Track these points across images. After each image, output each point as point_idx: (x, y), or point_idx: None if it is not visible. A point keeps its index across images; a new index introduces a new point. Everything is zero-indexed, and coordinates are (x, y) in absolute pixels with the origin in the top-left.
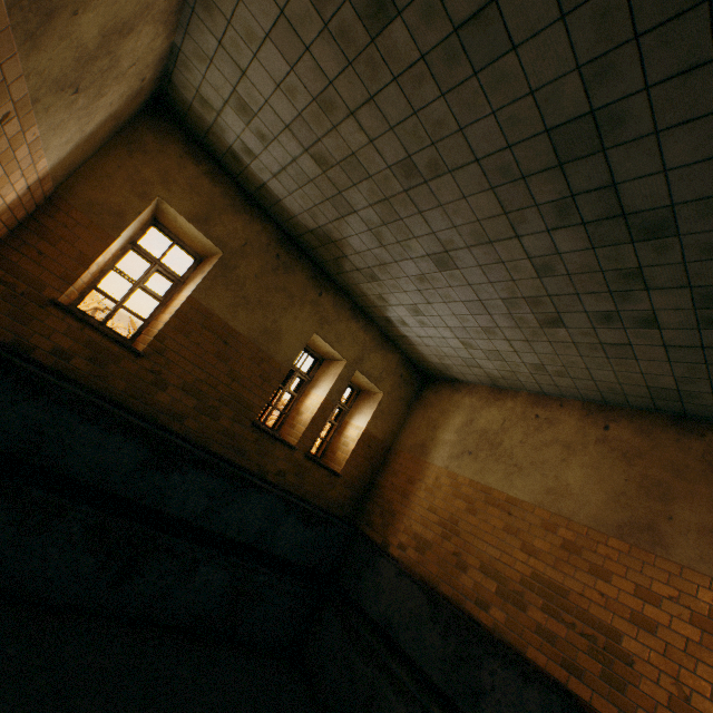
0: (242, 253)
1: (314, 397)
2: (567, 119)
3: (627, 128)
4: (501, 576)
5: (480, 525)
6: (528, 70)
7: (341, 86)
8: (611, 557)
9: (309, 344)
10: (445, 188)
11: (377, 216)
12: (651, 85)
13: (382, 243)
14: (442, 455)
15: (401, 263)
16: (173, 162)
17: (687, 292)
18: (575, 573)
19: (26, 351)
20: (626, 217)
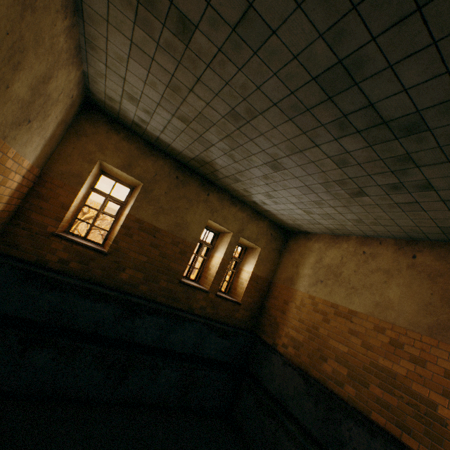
0: (154, 181)
1: (216, 258)
2: (324, 69)
3: (368, 67)
4: (350, 364)
5: (333, 330)
6: (288, 44)
7: (179, 76)
8: (424, 350)
9: (208, 226)
10: (261, 124)
11: (226, 146)
12: (376, 36)
13: (235, 160)
14: (304, 284)
15: (250, 170)
16: (103, 136)
17: (448, 165)
18: (400, 361)
19: (44, 264)
20: (387, 124)
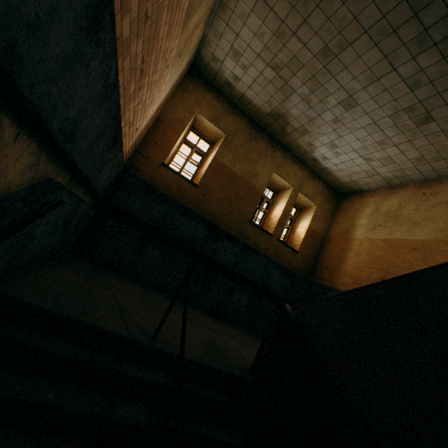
0: (234, 134)
1: (277, 209)
2: None
3: None
4: None
5: (395, 260)
6: None
7: (288, 21)
8: None
9: (270, 183)
10: (347, 56)
11: (307, 89)
12: None
13: (310, 106)
14: (361, 231)
15: (322, 115)
16: (200, 95)
17: None
18: None
19: (155, 186)
20: None
